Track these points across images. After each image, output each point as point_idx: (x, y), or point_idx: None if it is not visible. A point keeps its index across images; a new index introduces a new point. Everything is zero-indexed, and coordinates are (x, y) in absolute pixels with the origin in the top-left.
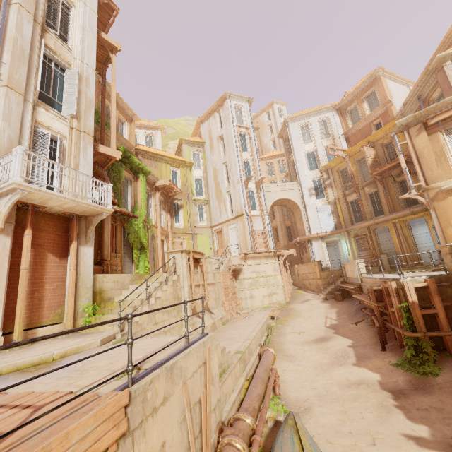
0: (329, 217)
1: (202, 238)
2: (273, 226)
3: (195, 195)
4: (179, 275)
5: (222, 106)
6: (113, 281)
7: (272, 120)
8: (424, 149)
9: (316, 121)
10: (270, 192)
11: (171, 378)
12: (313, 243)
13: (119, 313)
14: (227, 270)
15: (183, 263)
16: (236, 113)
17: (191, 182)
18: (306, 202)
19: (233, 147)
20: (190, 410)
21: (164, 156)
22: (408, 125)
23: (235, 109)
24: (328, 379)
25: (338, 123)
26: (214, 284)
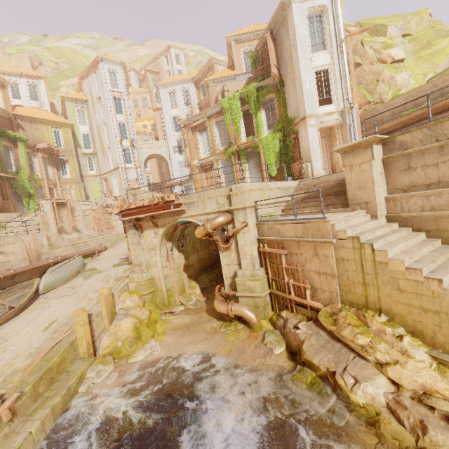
0: (186, 169)
1: (93, 184)
2: (163, 172)
3: (84, 148)
4: (47, 212)
5: (97, 68)
6: (4, 217)
7: (170, 66)
8: (190, 140)
9: (179, 90)
10: (145, 148)
11: (16, 239)
12: (175, 187)
13: (5, 229)
14: (102, 208)
15: (48, 206)
16: (110, 76)
17: (77, 138)
18: (171, 157)
19: (108, 111)
20: (27, 249)
21: (43, 119)
22: (185, 124)
23: (110, 73)
24: (120, 252)
25: (195, 94)
26: (84, 217)
